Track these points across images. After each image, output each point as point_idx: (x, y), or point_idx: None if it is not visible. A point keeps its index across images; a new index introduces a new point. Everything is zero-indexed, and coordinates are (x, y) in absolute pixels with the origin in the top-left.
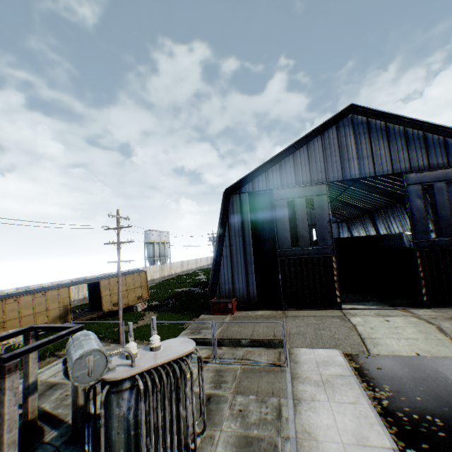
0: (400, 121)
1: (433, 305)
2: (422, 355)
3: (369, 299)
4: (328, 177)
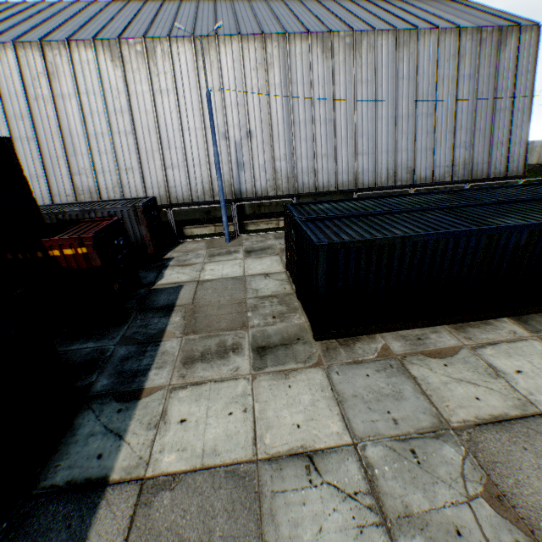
0: None
1: None
2: None
3: None
4: None
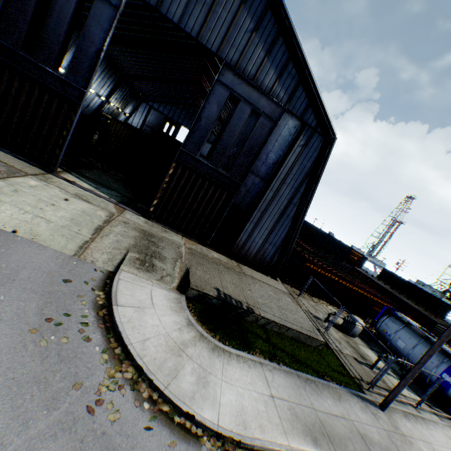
0: None
1: (156, 219)
2: (20, 235)
3: (120, 192)
4: None
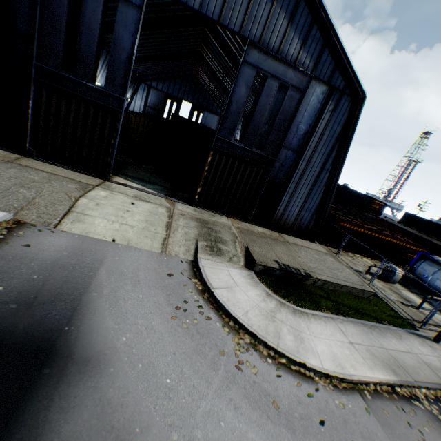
0: None
1: (202, 205)
2: (118, 243)
3: (160, 184)
4: None
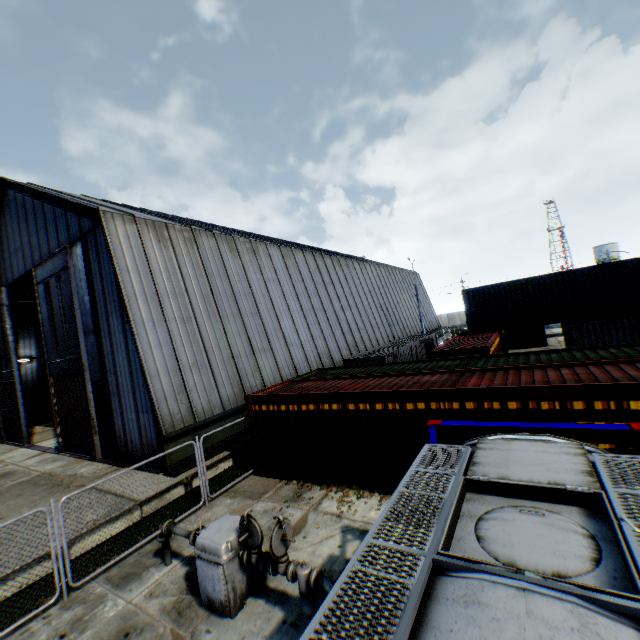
0: (31, 189)
1: (67, 449)
2: None
3: None
4: (8, 280)
